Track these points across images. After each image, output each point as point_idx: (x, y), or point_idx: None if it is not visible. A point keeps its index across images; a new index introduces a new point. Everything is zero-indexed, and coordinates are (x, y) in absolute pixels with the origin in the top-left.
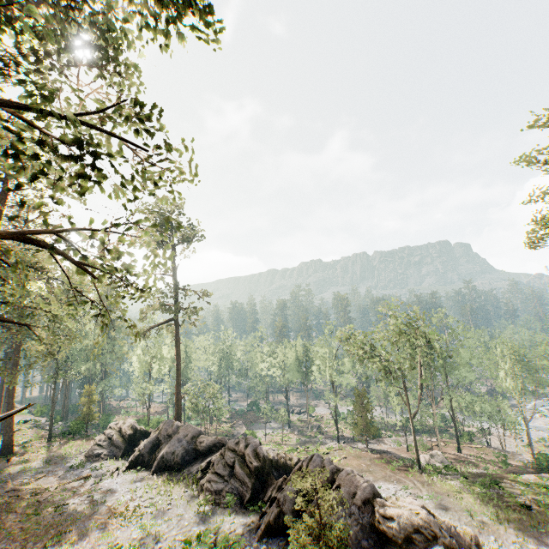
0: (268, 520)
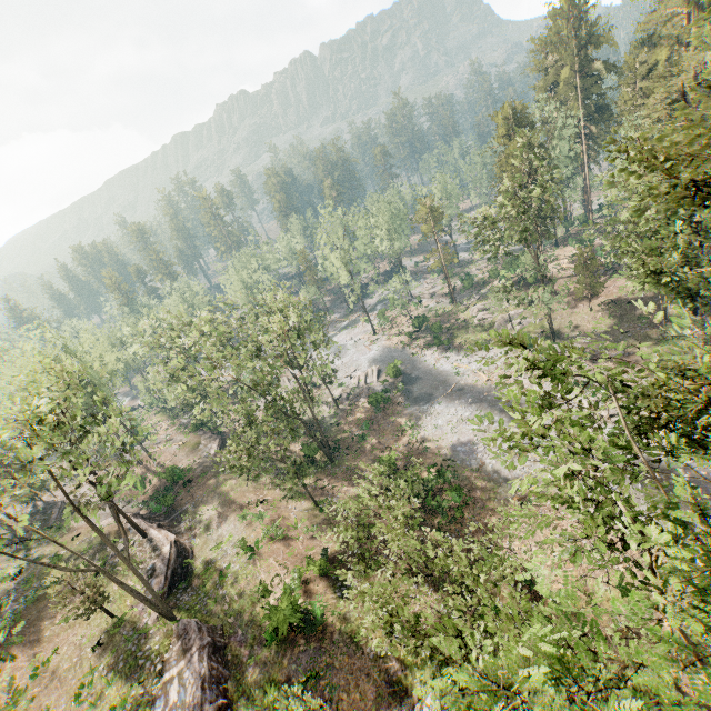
0: None
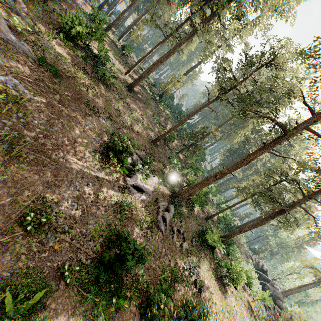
0: None
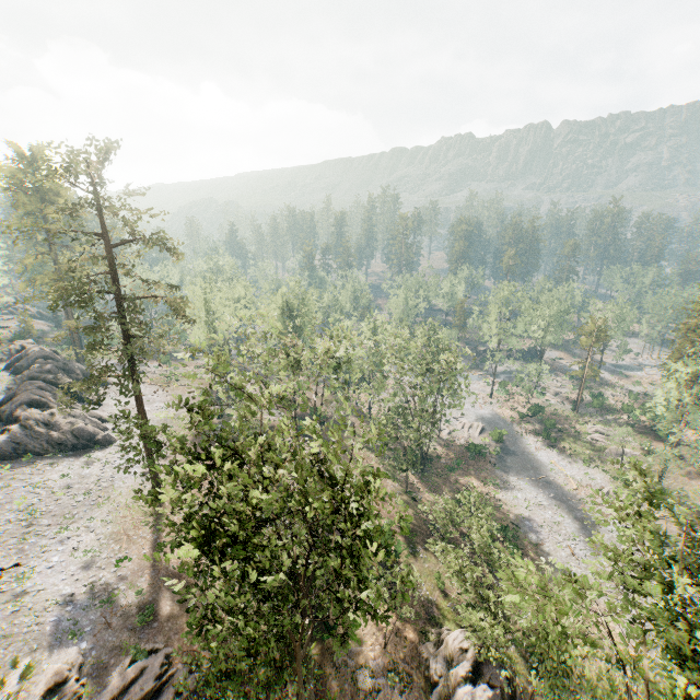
0: None
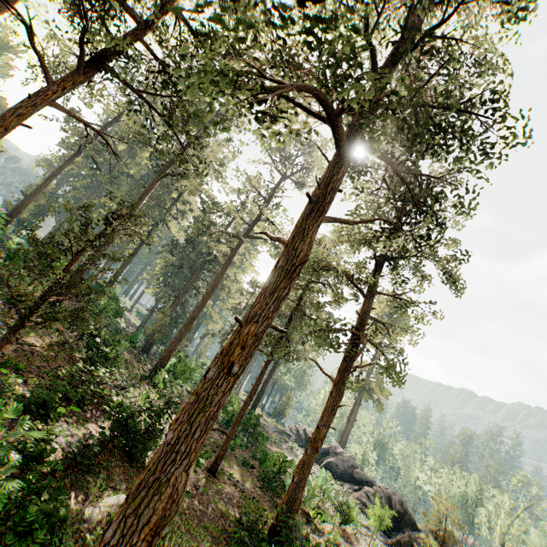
0: (399, 538)
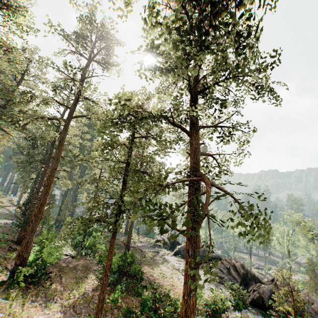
0: (253, 297)
